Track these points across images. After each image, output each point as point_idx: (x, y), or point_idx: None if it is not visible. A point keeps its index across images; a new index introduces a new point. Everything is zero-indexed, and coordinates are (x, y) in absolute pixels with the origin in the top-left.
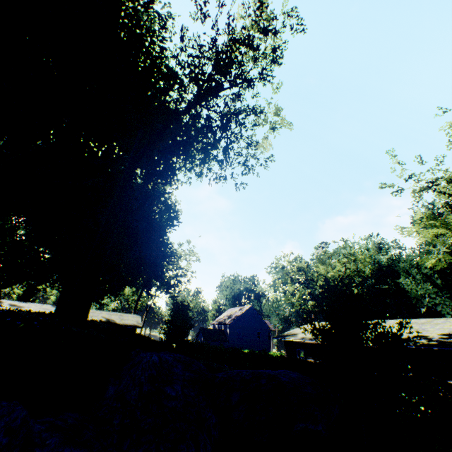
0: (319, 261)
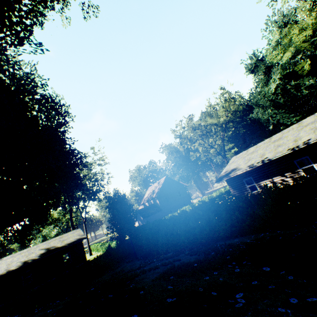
0: (207, 116)
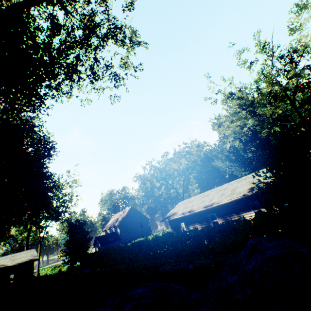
0: (172, 161)
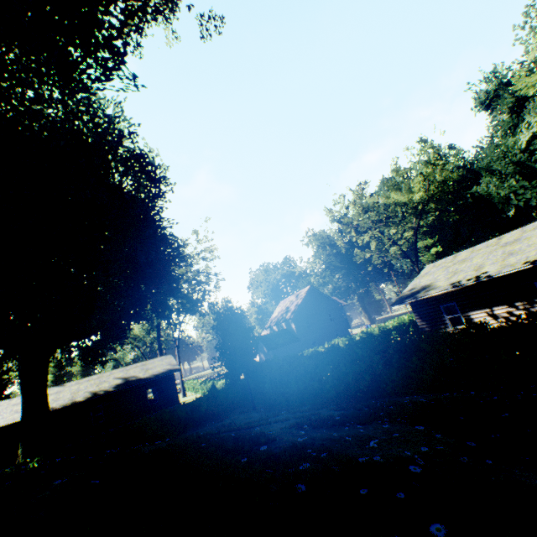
0: (391, 188)
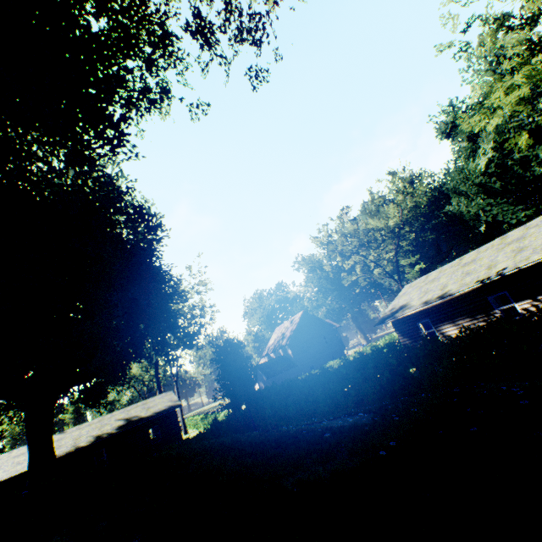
0: (368, 216)
